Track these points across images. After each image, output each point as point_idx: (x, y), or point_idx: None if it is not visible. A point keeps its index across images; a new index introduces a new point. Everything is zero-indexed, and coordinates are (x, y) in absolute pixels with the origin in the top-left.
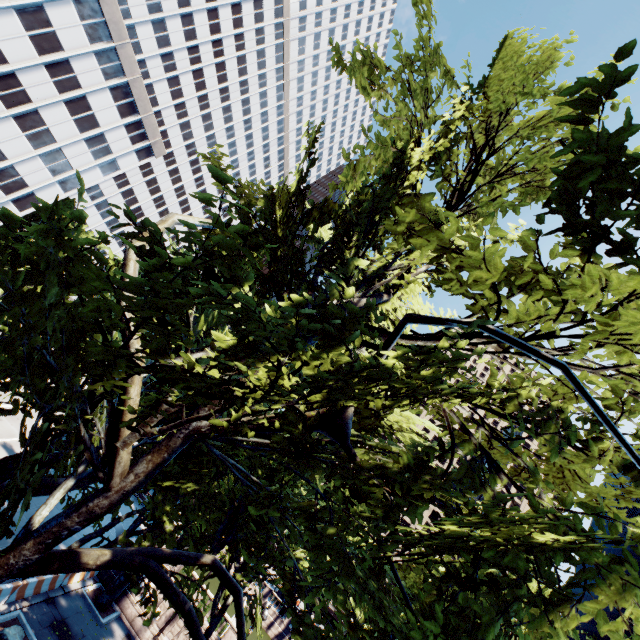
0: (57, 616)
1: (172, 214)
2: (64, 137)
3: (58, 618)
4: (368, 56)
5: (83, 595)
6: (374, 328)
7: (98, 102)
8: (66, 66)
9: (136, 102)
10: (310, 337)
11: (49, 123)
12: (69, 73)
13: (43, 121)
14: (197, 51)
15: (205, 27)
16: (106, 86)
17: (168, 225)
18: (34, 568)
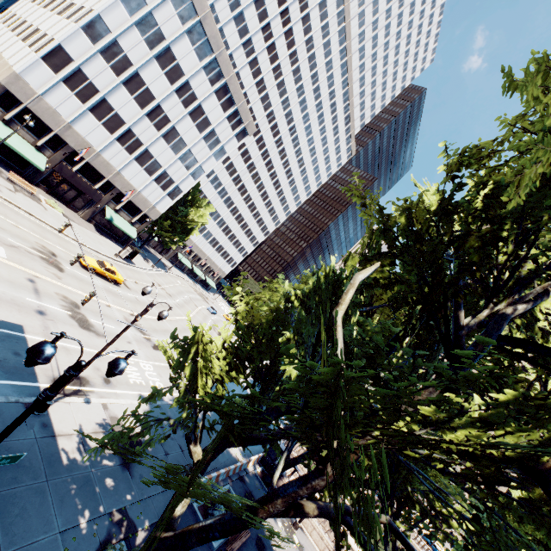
0: (247, 489)
1: (356, 276)
2: (191, 140)
3: (247, 491)
4: (543, 61)
5: (256, 475)
6: (550, 351)
7: (208, 106)
8: (187, 86)
9: (232, 96)
10: (474, 357)
11: (181, 133)
12: (189, 91)
13: (178, 133)
14: (269, 28)
15: (273, 3)
16: (212, 91)
17: (355, 287)
18: (281, 513)
